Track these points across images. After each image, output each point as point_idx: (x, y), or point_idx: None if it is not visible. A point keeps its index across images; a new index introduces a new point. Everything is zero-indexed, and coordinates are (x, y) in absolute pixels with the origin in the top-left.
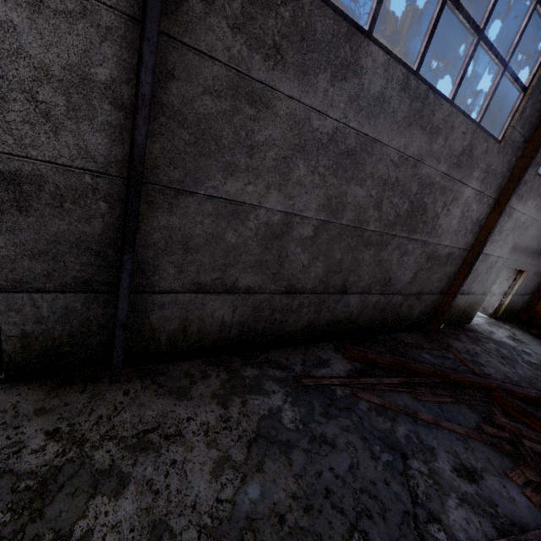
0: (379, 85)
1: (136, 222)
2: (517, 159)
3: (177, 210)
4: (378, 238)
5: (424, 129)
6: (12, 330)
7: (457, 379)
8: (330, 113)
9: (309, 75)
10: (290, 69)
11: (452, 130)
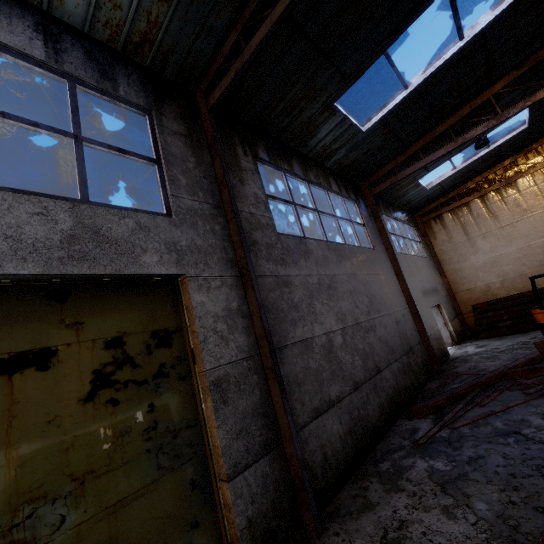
0: (320, 252)
1: (280, 374)
2: (386, 251)
3: (284, 361)
4: (369, 324)
5: (346, 260)
6: (242, 522)
7: (485, 381)
8: (313, 273)
9: (297, 263)
10: (290, 265)
11: (355, 254)
